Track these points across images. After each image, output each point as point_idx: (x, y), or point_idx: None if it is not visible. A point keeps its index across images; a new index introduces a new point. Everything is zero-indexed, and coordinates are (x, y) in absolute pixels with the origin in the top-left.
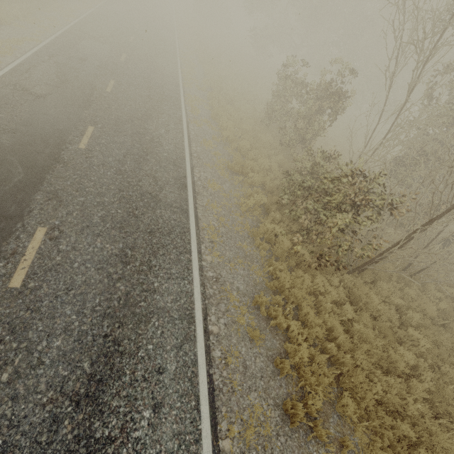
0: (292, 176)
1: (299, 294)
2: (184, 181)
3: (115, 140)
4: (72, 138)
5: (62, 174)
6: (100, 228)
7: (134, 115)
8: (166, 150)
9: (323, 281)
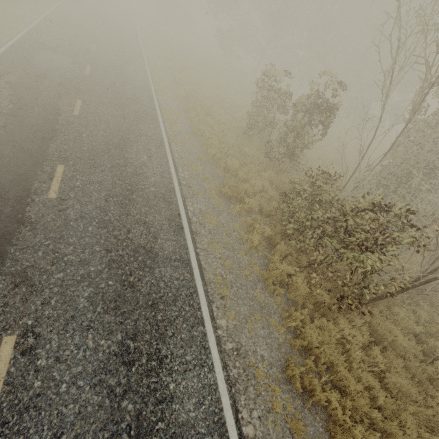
0: (293, 201)
1: (332, 357)
2: (179, 220)
3: (93, 179)
4: (38, 185)
5: (29, 241)
6: (89, 316)
7: (110, 143)
8: (152, 182)
9: (345, 323)
